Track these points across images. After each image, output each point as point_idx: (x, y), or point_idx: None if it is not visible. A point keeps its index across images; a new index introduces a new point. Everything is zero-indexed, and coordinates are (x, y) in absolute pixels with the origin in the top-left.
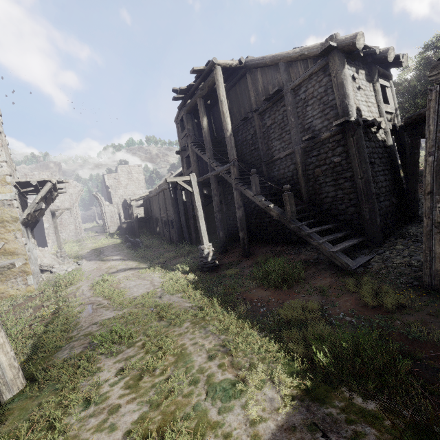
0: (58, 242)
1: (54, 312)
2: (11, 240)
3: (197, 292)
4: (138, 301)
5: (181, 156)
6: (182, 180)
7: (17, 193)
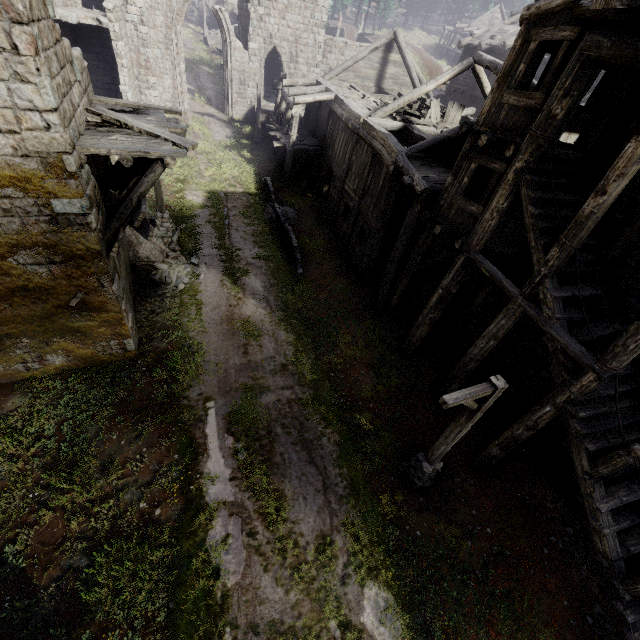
0: (158, 198)
1: (181, 487)
2: (93, 290)
3: (404, 622)
4: (311, 573)
5: (469, 143)
6: (474, 399)
7: (89, 171)
